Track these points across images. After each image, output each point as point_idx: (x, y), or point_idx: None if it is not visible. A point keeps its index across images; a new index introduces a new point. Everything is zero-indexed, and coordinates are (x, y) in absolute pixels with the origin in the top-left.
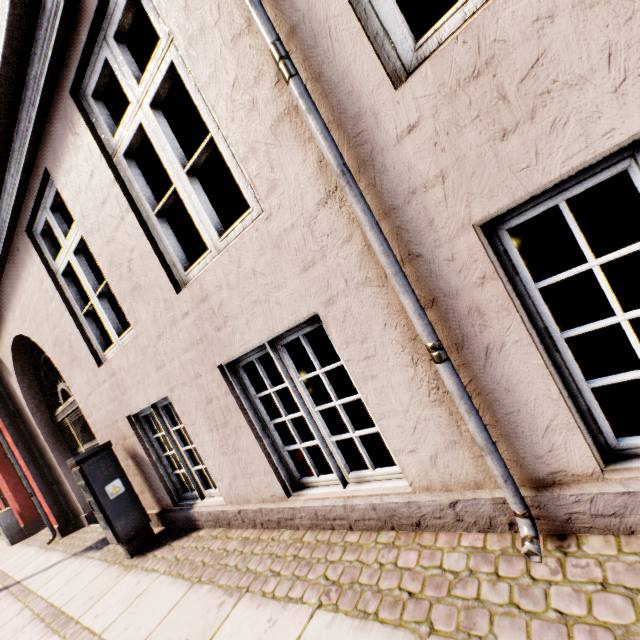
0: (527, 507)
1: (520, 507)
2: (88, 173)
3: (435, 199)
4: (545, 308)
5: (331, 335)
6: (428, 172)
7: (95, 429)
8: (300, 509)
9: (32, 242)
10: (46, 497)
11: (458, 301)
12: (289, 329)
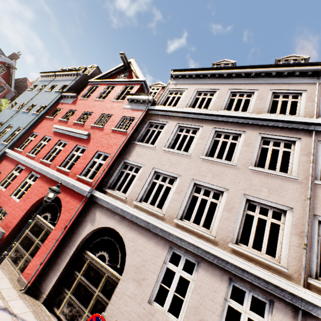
0: None
1: None
2: (214, 289)
3: None
4: None
5: None
6: None
7: (113, 302)
8: None
9: (168, 249)
10: (42, 269)
11: None
12: None
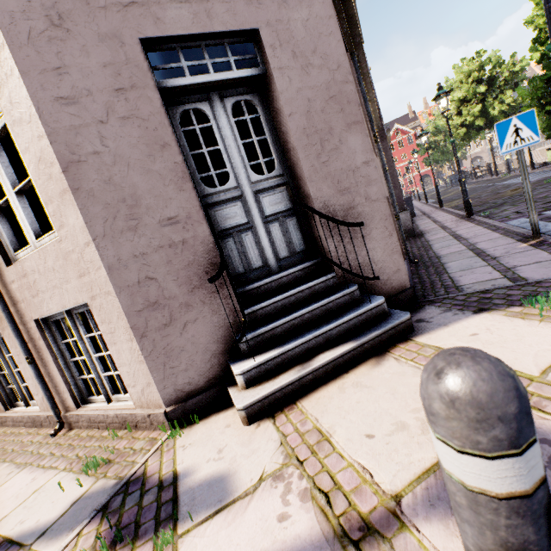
0: (60, 418)
1: (57, 418)
2: None
3: (24, 307)
4: (65, 350)
5: (7, 342)
6: (20, 298)
7: None
8: (8, 417)
9: None
10: None
11: (36, 343)
12: (0, 332)
